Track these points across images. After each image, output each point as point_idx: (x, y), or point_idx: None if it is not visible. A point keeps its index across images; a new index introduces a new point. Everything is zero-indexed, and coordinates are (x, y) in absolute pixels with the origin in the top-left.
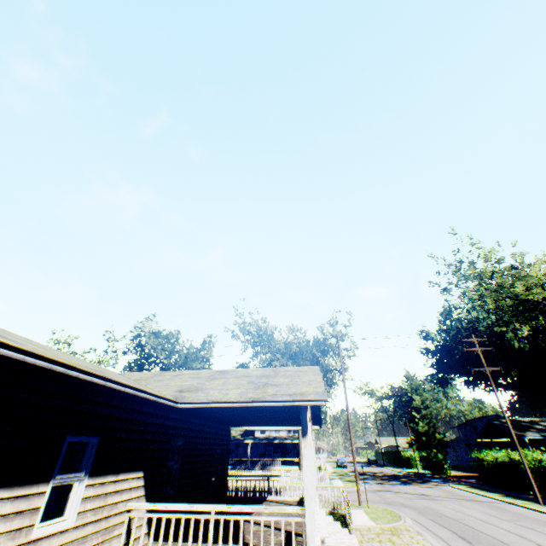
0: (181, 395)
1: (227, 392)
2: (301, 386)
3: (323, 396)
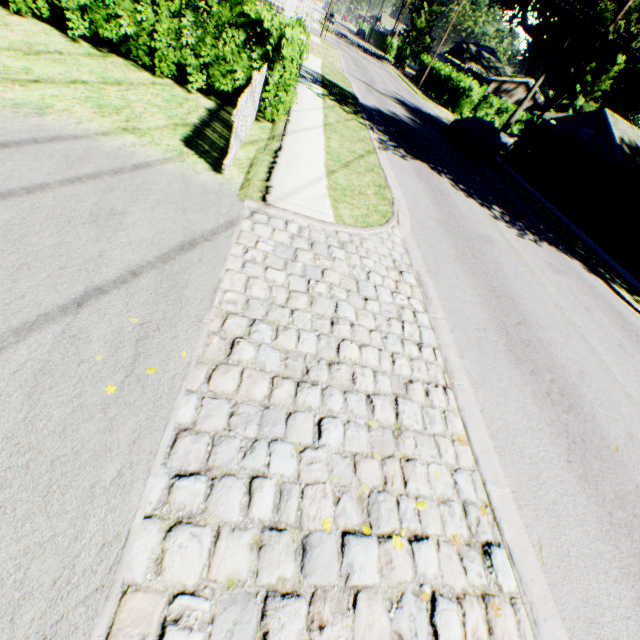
0: None
1: None
2: None
3: None
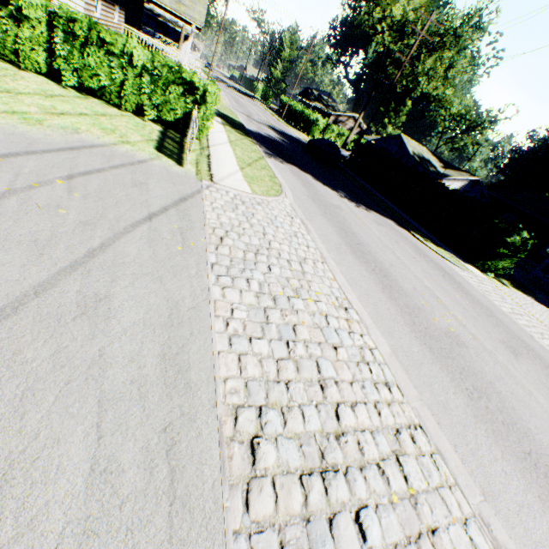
0: None
1: None
2: (196, 15)
3: (203, 26)
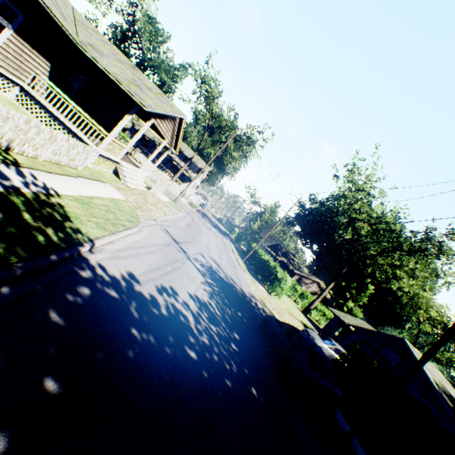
0: (86, 45)
1: (111, 67)
2: (151, 101)
3: (148, 107)
